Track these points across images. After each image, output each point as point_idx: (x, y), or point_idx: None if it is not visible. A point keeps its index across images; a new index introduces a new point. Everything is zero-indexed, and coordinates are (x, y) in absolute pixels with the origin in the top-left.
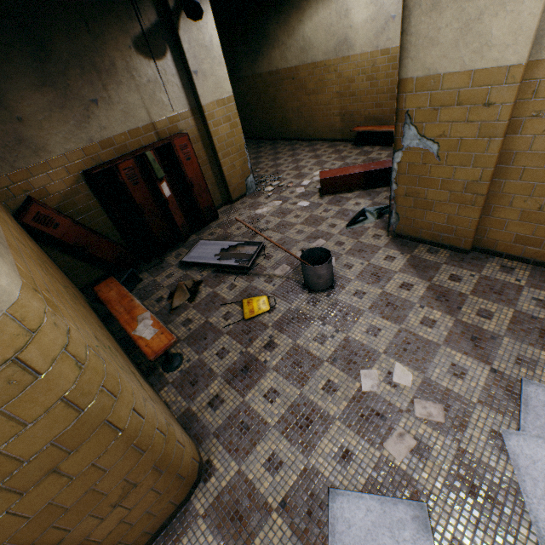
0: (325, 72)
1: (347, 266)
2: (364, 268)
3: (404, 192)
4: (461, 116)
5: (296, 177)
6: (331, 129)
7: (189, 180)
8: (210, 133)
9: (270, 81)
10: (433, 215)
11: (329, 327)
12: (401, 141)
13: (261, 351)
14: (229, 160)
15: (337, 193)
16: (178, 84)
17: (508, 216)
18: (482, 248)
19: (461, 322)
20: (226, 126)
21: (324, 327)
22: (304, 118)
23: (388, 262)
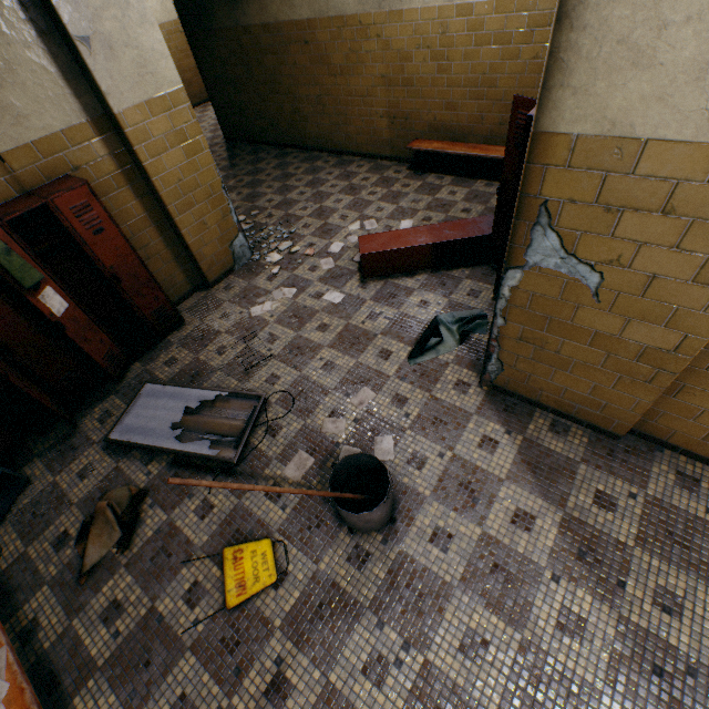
0: (361, 37)
1: (416, 460)
2: (447, 468)
3: (517, 333)
4: (669, 235)
5: (320, 233)
6: (374, 139)
7: (108, 270)
8: (144, 168)
9: (266, 42)
10: (567, 377)
11: (390, 634)
12: (524, 254)
13: (259, 705)
14: (193, 215)
15: (390, 276)
16: (47, 66)
17: (708, 405)
18: (644, 432)
19: (629, 624)
20: (178, 151)
21: (382, 633)
22: (329, 116)
23: (487, 454)
